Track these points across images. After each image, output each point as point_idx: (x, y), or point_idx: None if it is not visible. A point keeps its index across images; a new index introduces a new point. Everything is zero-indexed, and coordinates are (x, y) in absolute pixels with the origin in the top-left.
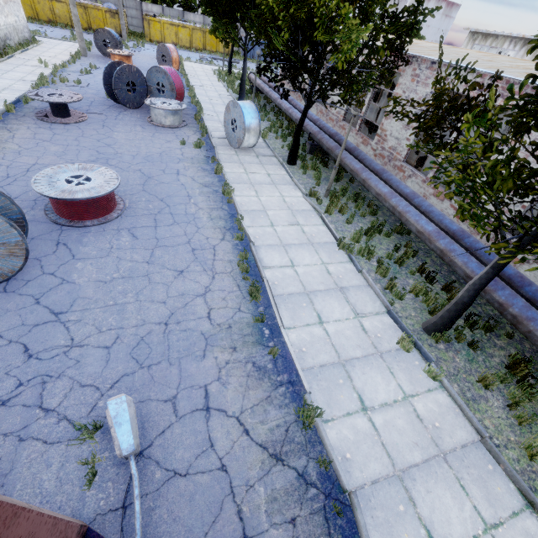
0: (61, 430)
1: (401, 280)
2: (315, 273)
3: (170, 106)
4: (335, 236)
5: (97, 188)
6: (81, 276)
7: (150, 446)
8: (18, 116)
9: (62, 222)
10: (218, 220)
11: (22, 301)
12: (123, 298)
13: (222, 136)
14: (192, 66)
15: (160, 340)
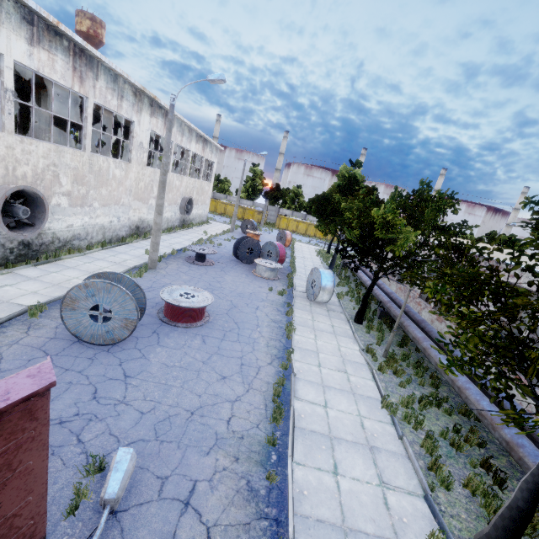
0: (78, 461)
1: (455, 467)
2: (347, 421)
3: (271, 265)
4: (381, 394)
5: (195, 302)
6: (155, 356)
7: (125, 511)
8: (176, 257)
9: (164, 319)
10: (272, 348)
11: (113, 360)
12: (173, 381)
13: (303, 291)
14: (301, 245)
15: (181, 423)
